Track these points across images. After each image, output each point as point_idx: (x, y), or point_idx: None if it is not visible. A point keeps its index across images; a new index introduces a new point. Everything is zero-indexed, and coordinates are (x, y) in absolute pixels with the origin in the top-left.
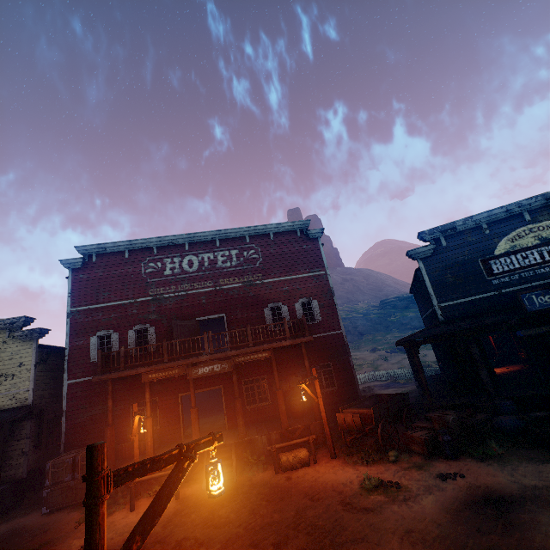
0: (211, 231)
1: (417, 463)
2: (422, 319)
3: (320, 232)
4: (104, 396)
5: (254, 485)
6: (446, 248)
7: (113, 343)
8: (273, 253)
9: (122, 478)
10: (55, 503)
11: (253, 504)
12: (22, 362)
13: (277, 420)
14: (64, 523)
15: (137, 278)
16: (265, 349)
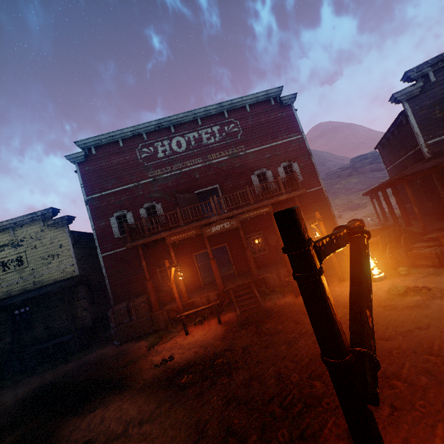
0: (192, 111)
1: (431, 272)
2: (387, 170)
3: (293, 97)
4: (133, 262)
5: (282, 306)
6: (435, 84)
7: (130, 221)
8: (252, 125)
9: (322, 251)
10: (122, 337)
11: (292, 317)
12: (61, 244)
13: (276, 264)
14: (136, 349)
15: (135, 163)
16: (265, 205)
